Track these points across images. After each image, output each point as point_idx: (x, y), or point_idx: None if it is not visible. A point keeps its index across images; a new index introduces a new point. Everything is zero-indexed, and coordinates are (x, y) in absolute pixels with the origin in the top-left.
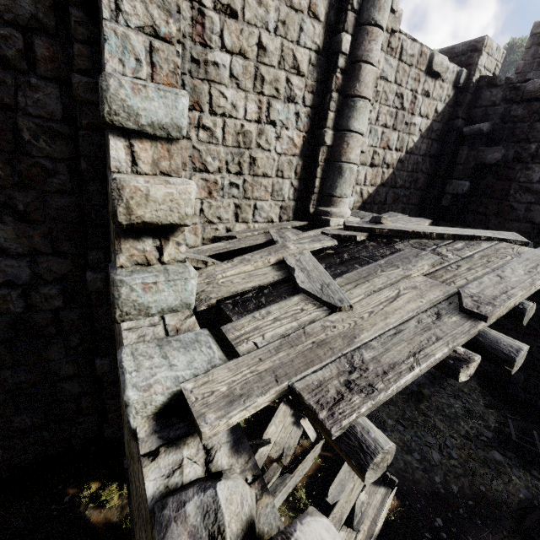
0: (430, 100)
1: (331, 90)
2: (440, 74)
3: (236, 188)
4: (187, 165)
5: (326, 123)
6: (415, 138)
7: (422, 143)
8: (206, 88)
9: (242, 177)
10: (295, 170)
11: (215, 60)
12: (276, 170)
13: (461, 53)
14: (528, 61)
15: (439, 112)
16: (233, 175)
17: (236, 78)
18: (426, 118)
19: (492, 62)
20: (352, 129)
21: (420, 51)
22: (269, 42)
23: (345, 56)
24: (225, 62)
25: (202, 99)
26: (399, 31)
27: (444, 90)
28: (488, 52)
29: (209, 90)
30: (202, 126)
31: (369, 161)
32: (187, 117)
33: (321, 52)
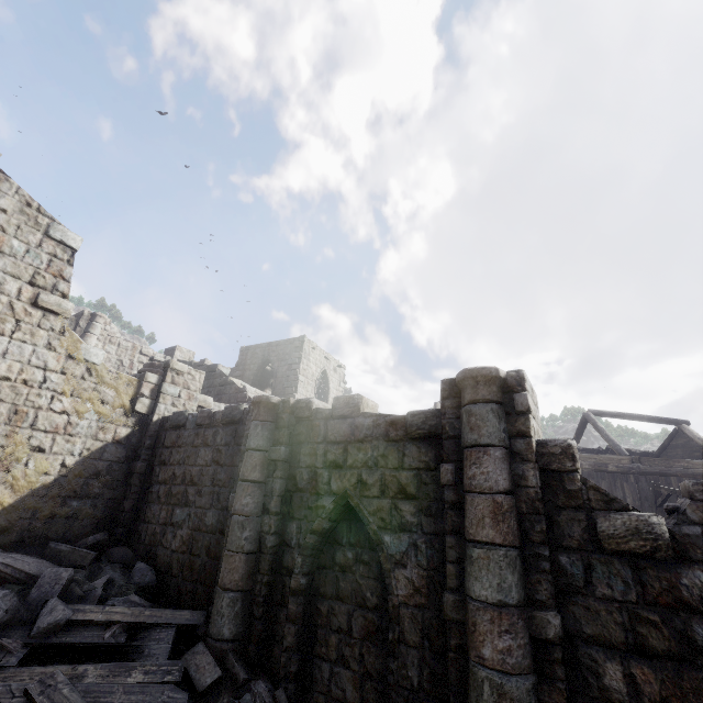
0: None
1: None
2: (148, 355)
3: None
4: None
5: None
6: None
7: None
8: None
9: None
10: None
11: None
12: None
13: (171, 350)
14: (240, 361)
15: None
16: None
17: None
18: None
19: (186, 355)
20: None
21: (133, 345)
22: None
23: None
24: None
25: None
26: (117, 337)
27: None
28: (181, 351)
29: None
30: None
31: None
32: None
33: None
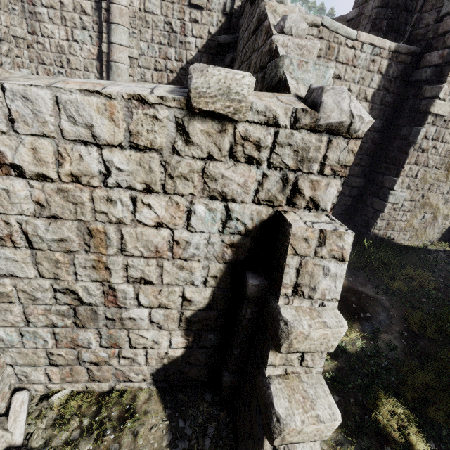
0: (201, 25)
1: (102, 21)
2: (200, 6)
3: (62, 74)
4: (35, 61)
5: (103, 40)
6: (193, 53)
7: (202, 57)
8: (37, 24)
9: (64, 69)
10: (96, 68)
11: (39, 11)
12: (83, 67)
13: None
14: None
15: (213, 34)
16: (59, 67)
17: (51, 19)
18: (200, 38)
19: None
20: (112, 42)
21: None
22: (65, 0)
23: (106, 2)
24: (44, 12)
25: (36, 30)
26: None
27: (213, 17)
28: None
29: (39, 25)
30: (39, 42)
31: (153, 67)
32: (31, 38)
33: (98, 2)
